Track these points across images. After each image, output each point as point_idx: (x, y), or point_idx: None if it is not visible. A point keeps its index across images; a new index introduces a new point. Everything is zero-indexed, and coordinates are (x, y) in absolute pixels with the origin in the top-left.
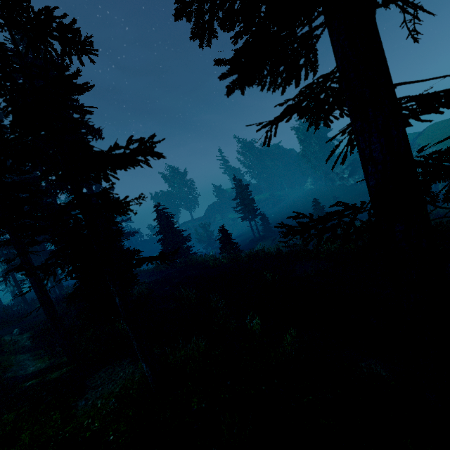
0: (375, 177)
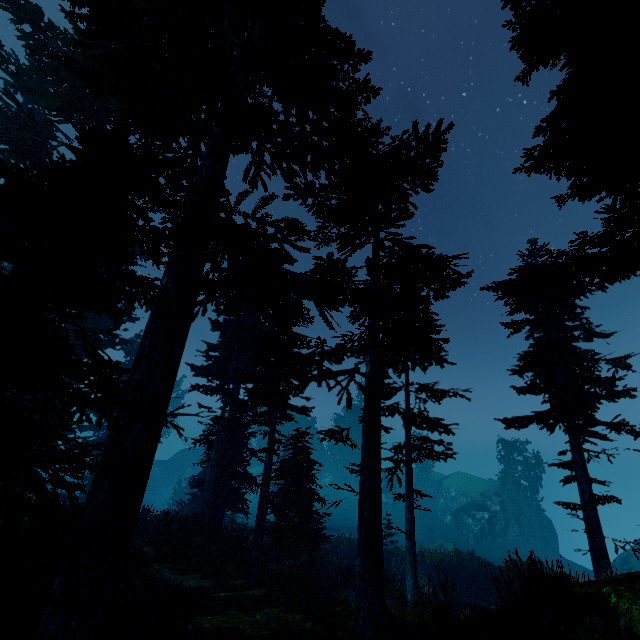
0: (585, 494)
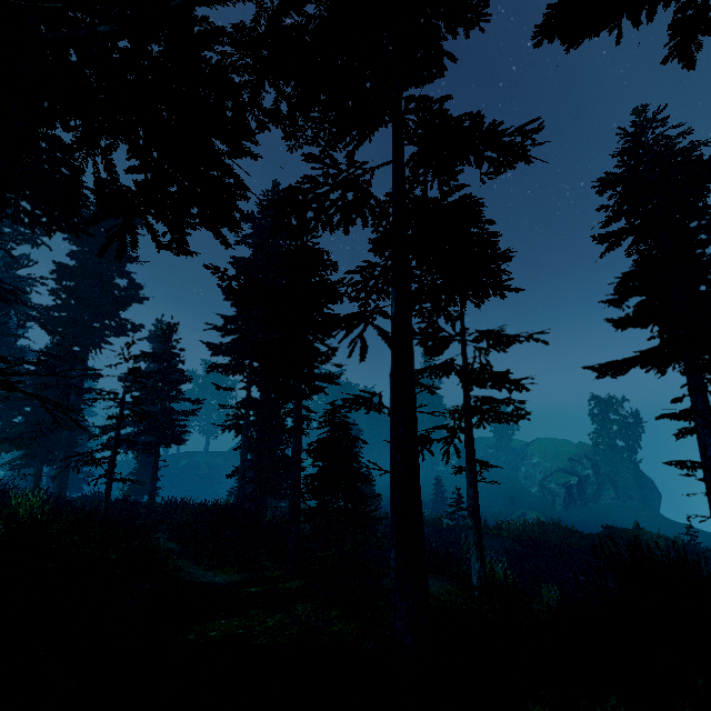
0: (708, 450)
